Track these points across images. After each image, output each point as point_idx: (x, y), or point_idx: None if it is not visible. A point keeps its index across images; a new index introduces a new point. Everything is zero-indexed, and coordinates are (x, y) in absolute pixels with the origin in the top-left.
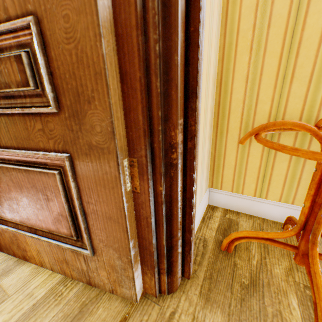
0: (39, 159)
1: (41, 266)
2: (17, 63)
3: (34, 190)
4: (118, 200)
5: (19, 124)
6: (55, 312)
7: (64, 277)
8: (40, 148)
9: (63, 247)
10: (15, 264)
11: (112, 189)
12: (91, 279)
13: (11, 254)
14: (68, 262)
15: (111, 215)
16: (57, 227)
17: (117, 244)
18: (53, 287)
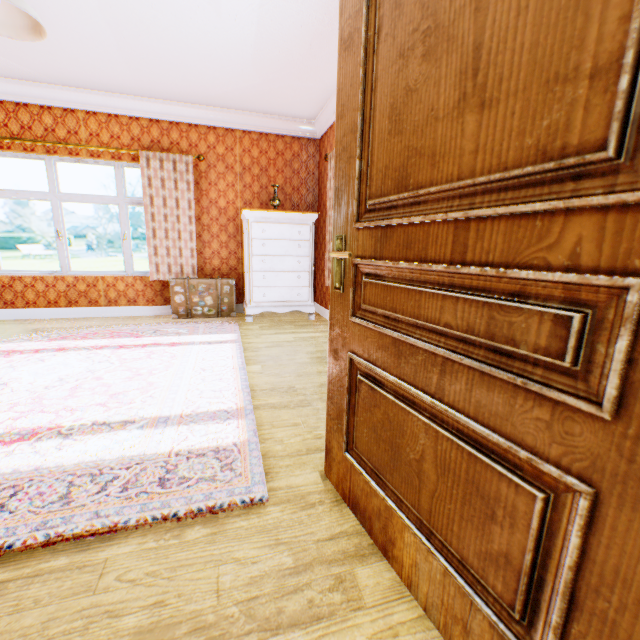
0: (505, 452)
1: (404, 585)
2: (554, 323)
3: (468, 486)
4: None
5: (497, 391)
6: None
7: None
8: (520, 442)
9: (476, 603)
10: (370, 549)
11: None
12: None
13: (365, 526)
14: (466, 630)
15: None
16: (483, 566)
17: None
18: None
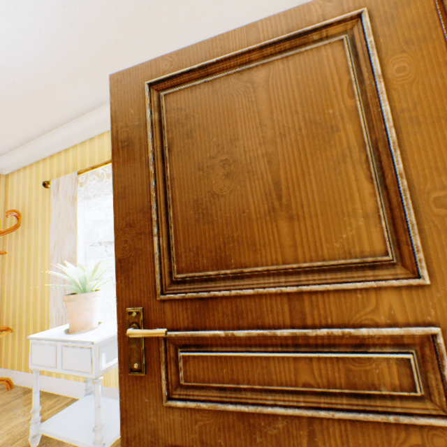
0: None
1: None
2: None
3: None
4: None
5: None
6: None
7: None
8: None
9: None
10: None
11: None
12: None
13: None
14: None
15: None
16: None
17: None
18: None
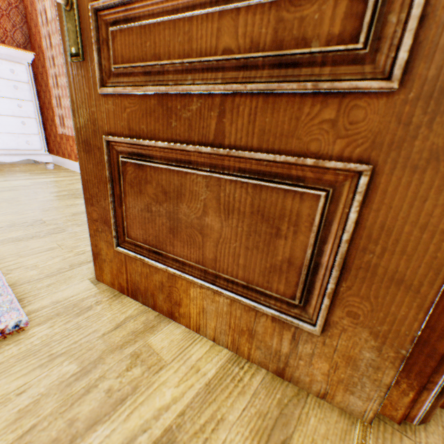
0: (289, 171)
1: (193, 331)
2: (351, 0)
3: (254, 218)
4: (443, 255)
5: (283, 110)
6: (243, 404)
7: (233, 355)
8: (306, 152)
9: (262, 311)
10: (158, 320)
11: (441, 235)
12: (287, 369)
13: (149, 305)
14: (252, 335)
15: (407, 277)
16: (268, 279)
17: (388, 326)
18: (223, 365)
